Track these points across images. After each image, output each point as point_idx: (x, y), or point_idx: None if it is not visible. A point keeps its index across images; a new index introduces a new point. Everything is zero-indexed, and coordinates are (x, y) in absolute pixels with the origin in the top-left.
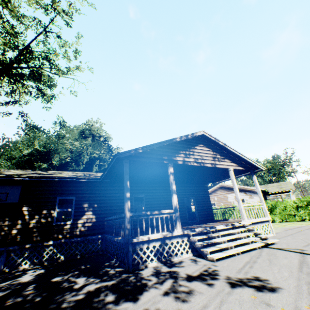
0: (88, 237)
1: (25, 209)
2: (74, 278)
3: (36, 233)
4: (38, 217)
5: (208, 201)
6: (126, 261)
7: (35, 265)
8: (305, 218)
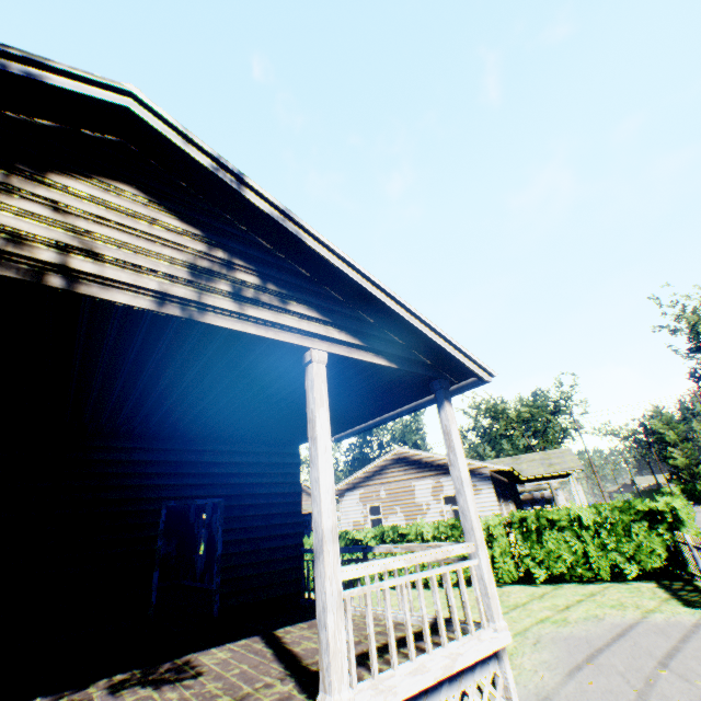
0: None
1: None
2: None
3: None
4: None
5: (292, 514)
6: None
7: None
8: (625, 572)
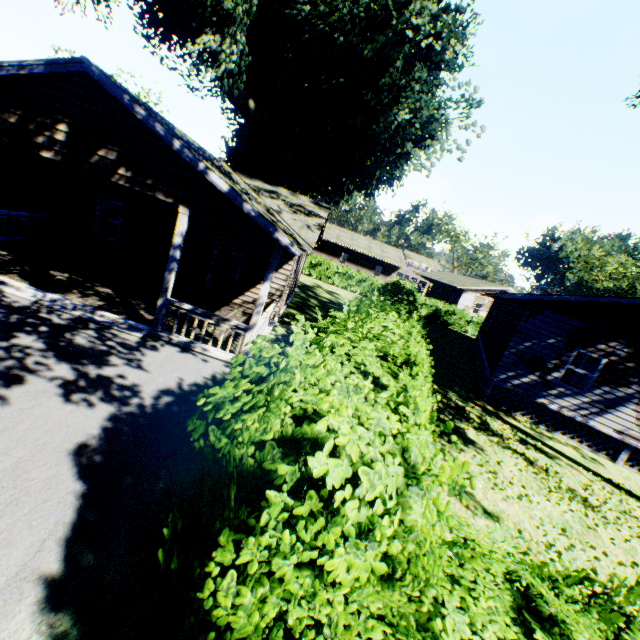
0: None
1: None
2: None
3: None
4: None
5: None
6: None
7: None
8: None
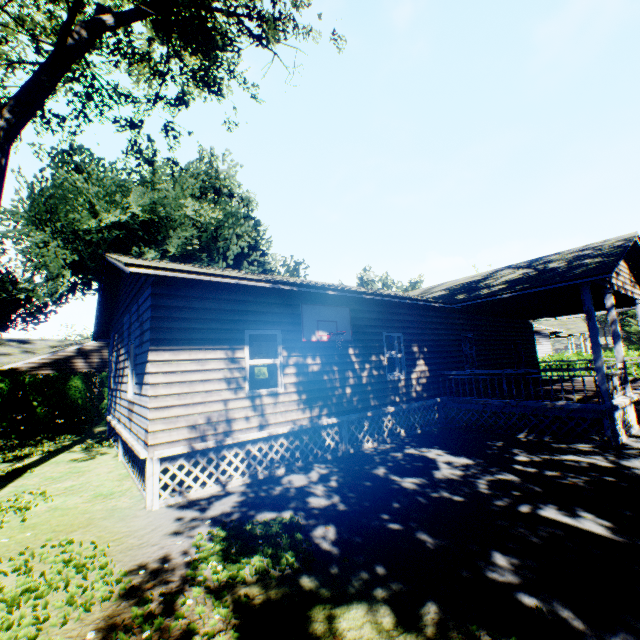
0: (428, 402)
1: (351, 351)
2: (552, 456)
3: (371, 394)
4: (367, 366)
5: (534, 348)
6: (610, 434)
7: (378, 443)
8: None
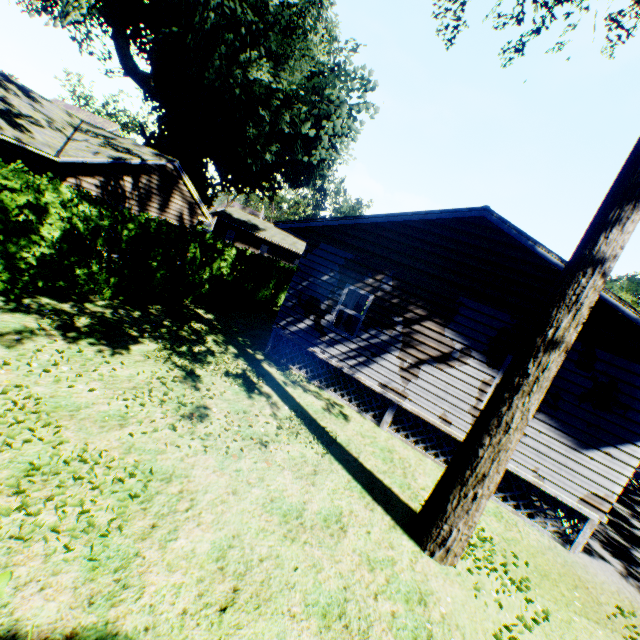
0: None
1: None
2: None
3: None
4: None
5: None
6: None
7: None
8: None
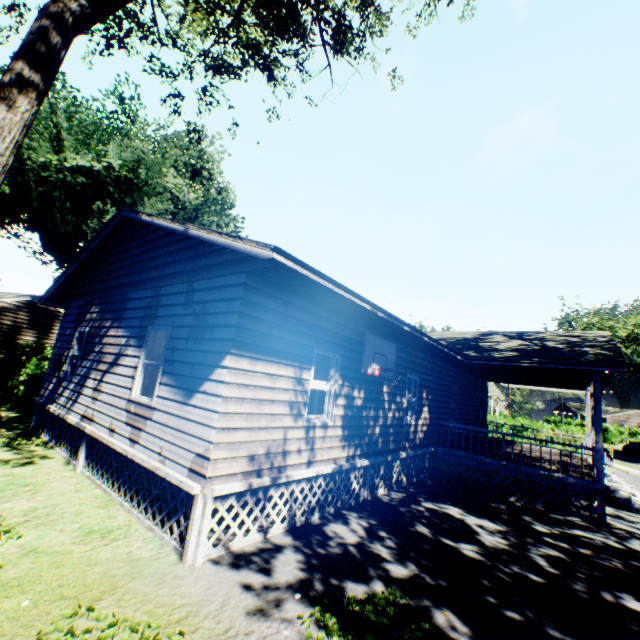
0: (426, 450)
1: (385, 389)
2: (564, 529)
3: (391, 436)
4: (393, 407)
5: (486, 408)
6: (600, 512)
7: (387, 490)
8: None
